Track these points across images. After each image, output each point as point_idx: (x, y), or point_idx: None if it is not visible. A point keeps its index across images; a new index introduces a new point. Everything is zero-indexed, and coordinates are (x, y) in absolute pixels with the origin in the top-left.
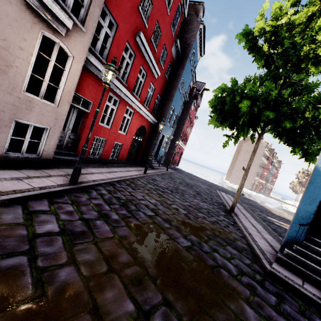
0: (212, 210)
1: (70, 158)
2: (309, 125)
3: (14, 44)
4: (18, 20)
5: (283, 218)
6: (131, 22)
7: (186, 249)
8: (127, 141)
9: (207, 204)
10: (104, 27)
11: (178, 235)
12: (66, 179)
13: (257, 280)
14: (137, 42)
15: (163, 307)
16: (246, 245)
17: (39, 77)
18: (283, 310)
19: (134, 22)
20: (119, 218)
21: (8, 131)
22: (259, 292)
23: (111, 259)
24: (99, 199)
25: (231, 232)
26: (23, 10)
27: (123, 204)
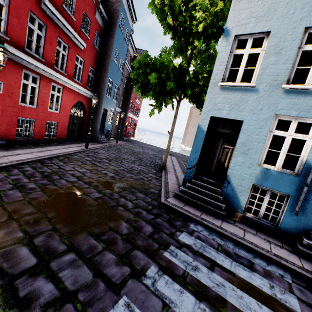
0: (145, 171)
1: None
2: (205, 91)
3: None
4: None
5: None
6: None
7: (95, 199)
8: (63, 118)
9: (143, 166)
10: None
11: (93, 192)
12: None
13: (147, 209)
14: (44, 10)
15: (49, 231)
16: (157, 190)
17: None
18: (154, 221)
19: None
20: (36, 187)
21: None
22: (142, 215)
23: (14, 213)
24: (19, 175)
25: (150, 184)
26: None
27: (46, 176)
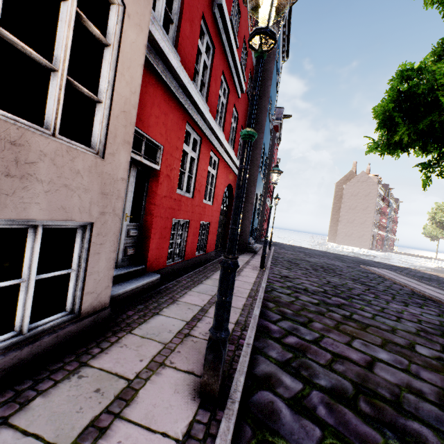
0: None
1: (141, 284)
2: None
3: None
4: None
5: None
6: None
7: None
8: (214, 215)
9: (418, 307)
10: None
11: None
12: (179, 377)
13: None
14: (216, 20)
15: None
16: None
17: (33, 52)
18: None
19: None
20: None
21: None
22: None
23: None
24: None
25: None
26: None
27: (396, 433)
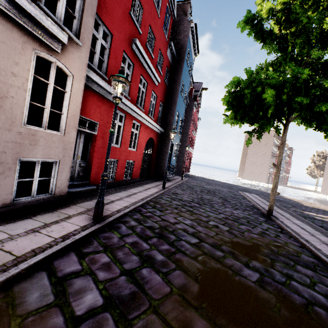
0: (251, 218)
1: (85, 189)
2: None
3: (5, 70)
4: (5, 42)
5: (318, 209)
6: (125, 30)
7: (260, 285)
8: (138, 157)
9: (241, 211)
10: (99, 39)
11: (239, 266)
12: (88, 216)
13: None
14: (134, 50)
15: None
16: (312, 257)
17: (39, 105)
18: None
19: (127, 30)
20: (165, 258)
21: (13, 174)
22: None
23: None
24: (132, 235)
25: (287, 244)
26: (10, 29)
27: (160, 236)
